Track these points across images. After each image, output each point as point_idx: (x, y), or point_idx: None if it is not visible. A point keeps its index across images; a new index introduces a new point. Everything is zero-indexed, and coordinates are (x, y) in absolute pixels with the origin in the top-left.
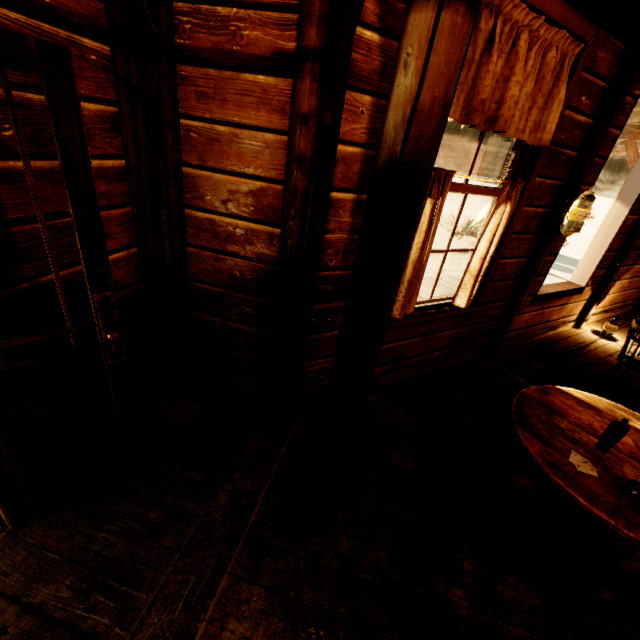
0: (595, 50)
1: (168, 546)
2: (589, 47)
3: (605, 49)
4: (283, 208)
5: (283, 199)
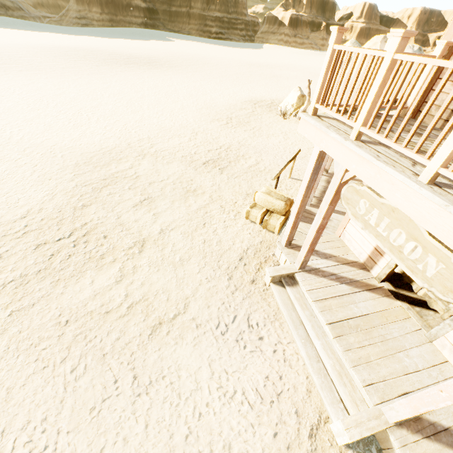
0: None
1: None
2: None
3: None
4: None
5: None
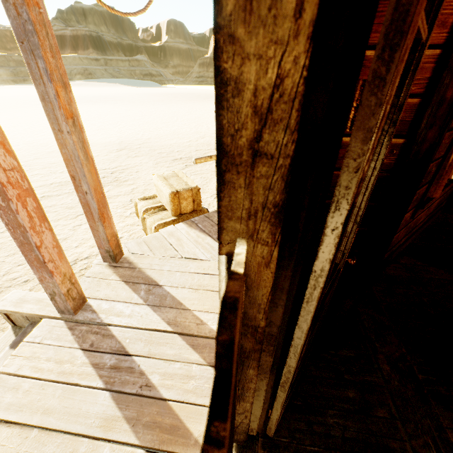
0: None
1: (384, 417)
2: None
3: None
4: (413, 119)
5: (416, 111)
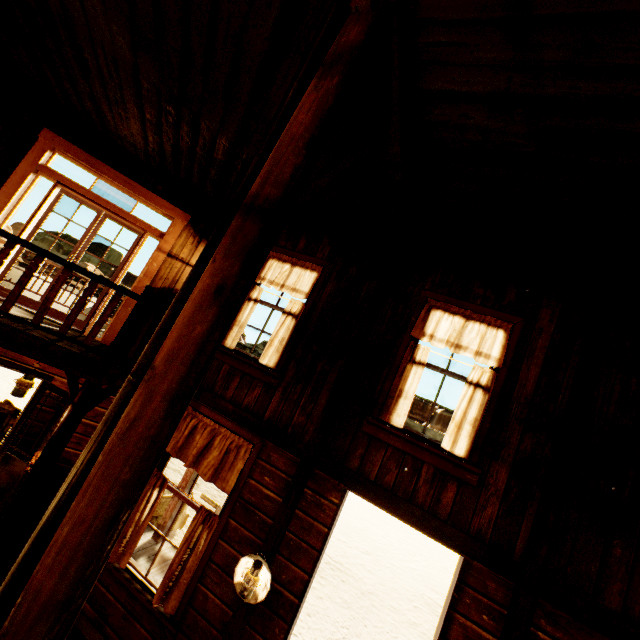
0: (269, 451)
1: None
2: (258, 447)
3: (278, 453)
4: None
5: None
